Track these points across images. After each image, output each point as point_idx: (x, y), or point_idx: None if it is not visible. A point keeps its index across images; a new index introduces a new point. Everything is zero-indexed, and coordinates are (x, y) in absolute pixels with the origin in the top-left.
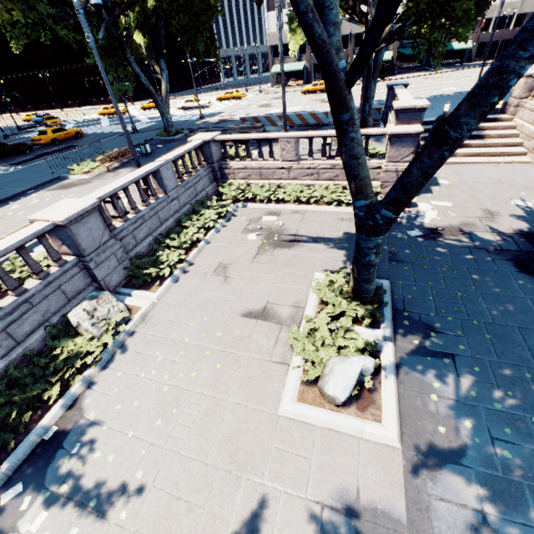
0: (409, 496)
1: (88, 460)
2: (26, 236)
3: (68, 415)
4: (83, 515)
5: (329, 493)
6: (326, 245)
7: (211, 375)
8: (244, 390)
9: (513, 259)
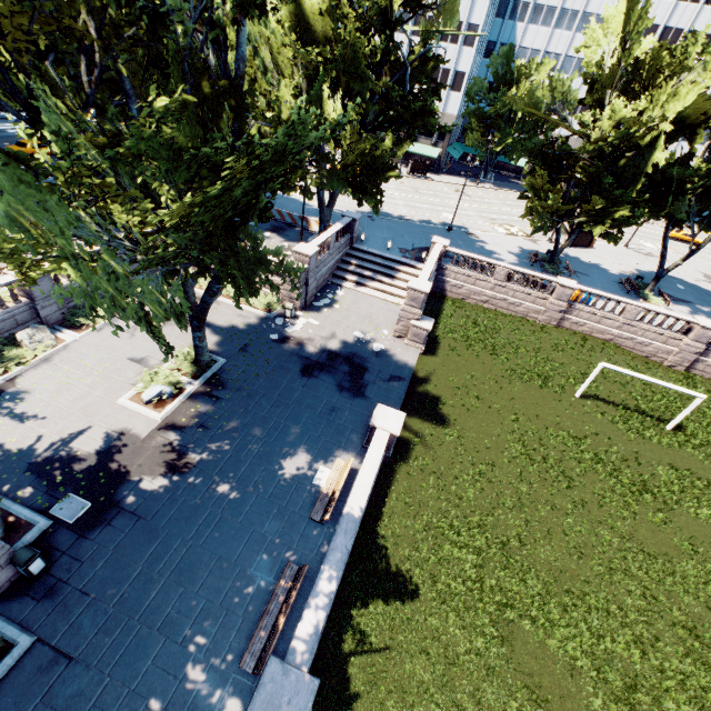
0: (150, 434)
1: (13, 402)
2: (1, 285)
3: (6, 384)
4: (7, 418)
5: (119, 428)
6: (213, 331)
7: (93, 382)
8: (106, 391)
9: (306, 365)
